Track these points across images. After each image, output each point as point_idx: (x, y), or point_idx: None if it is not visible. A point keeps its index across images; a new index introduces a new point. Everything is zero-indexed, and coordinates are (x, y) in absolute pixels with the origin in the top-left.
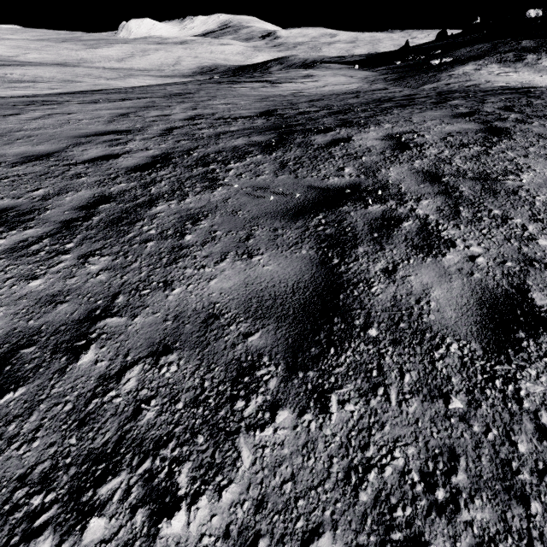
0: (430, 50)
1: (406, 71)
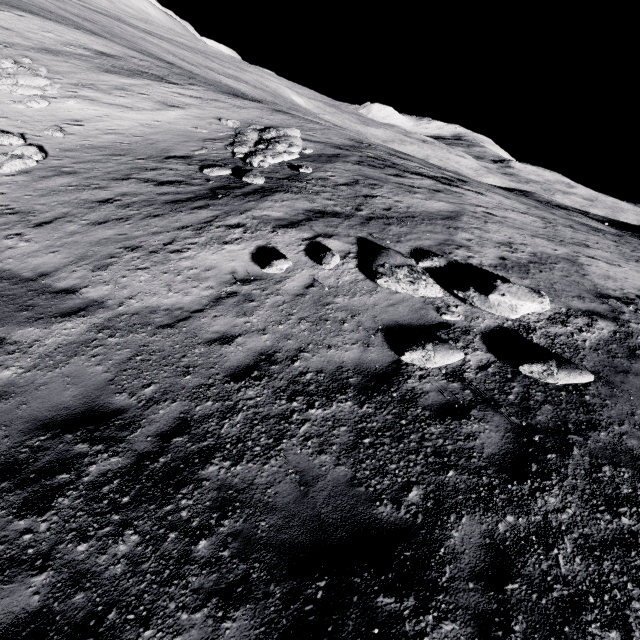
0: None
1: None
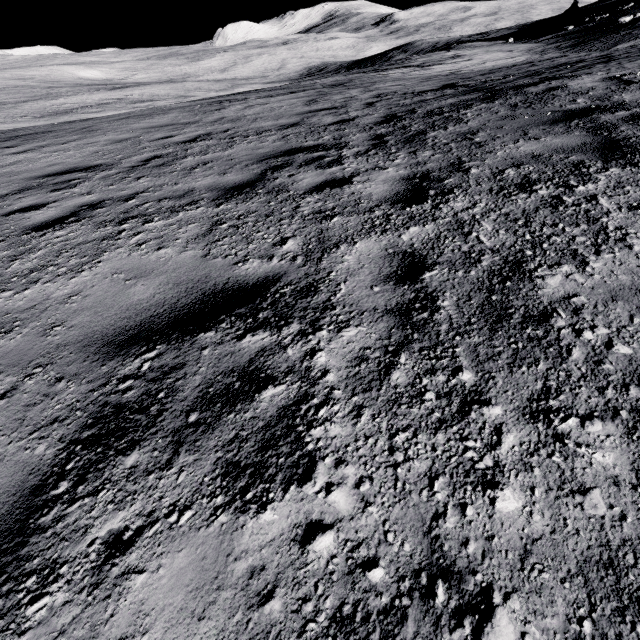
0: (614, 7)
1: (584, 35)
